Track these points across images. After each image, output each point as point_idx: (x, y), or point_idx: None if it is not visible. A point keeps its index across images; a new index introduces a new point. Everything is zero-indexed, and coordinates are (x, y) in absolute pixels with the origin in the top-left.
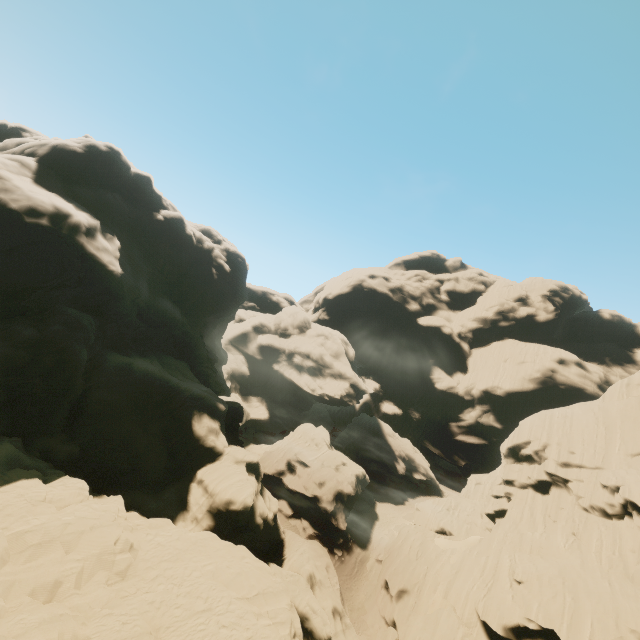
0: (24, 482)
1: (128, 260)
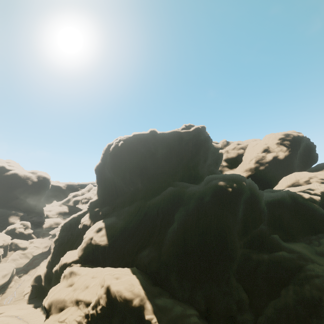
0: None
1: None
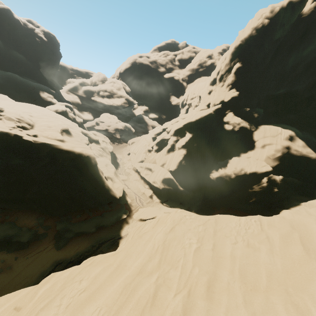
0: None
1: None
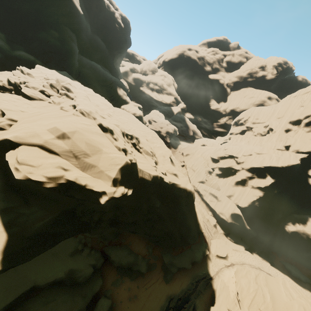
0: (77, 82)
1: (81, 8)
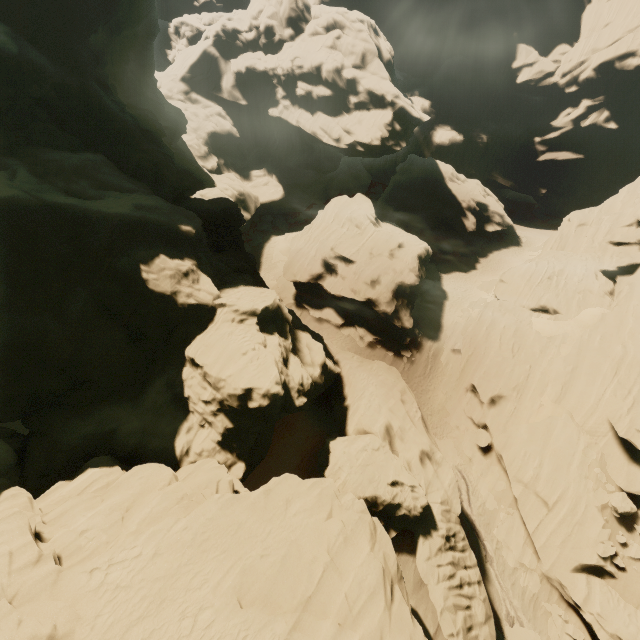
0: None
1: None
